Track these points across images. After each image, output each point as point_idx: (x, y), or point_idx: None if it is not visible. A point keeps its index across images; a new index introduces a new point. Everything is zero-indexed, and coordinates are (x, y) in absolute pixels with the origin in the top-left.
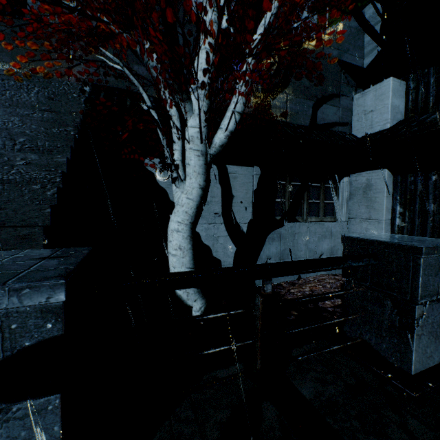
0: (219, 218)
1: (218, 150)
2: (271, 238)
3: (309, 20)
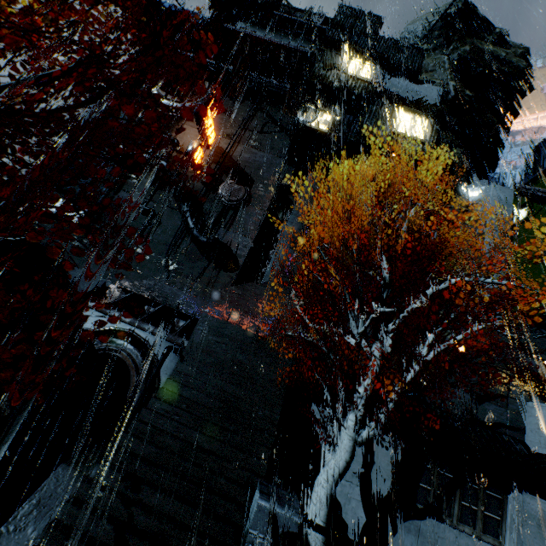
0: (356, 479)
1: (364, 440)
2: (406, 527)
3: (495, 291)
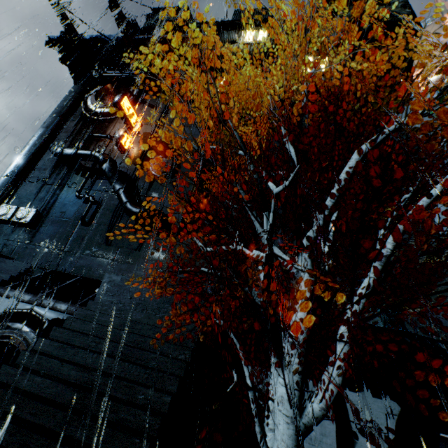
0: None
1: (312, 421)
2: None
3: None
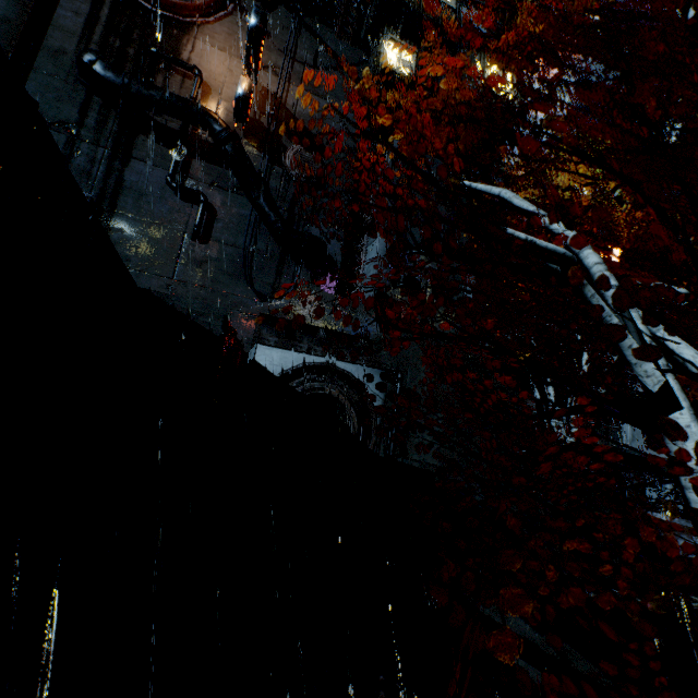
0: None
1: None
2: None
3: None
